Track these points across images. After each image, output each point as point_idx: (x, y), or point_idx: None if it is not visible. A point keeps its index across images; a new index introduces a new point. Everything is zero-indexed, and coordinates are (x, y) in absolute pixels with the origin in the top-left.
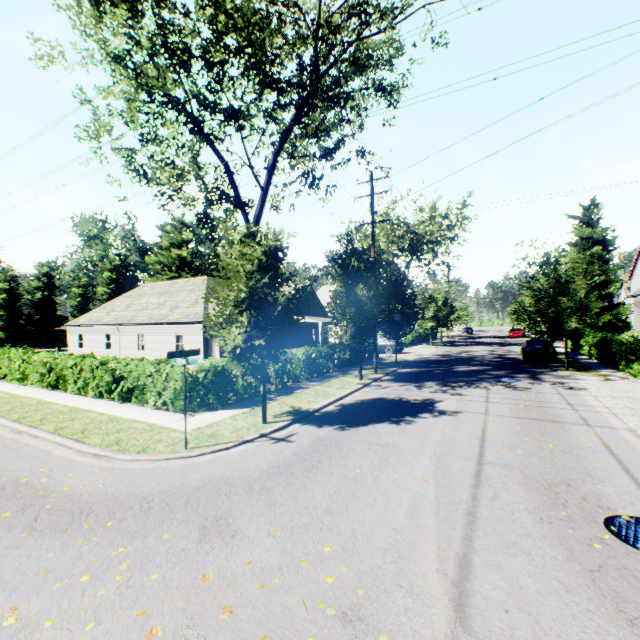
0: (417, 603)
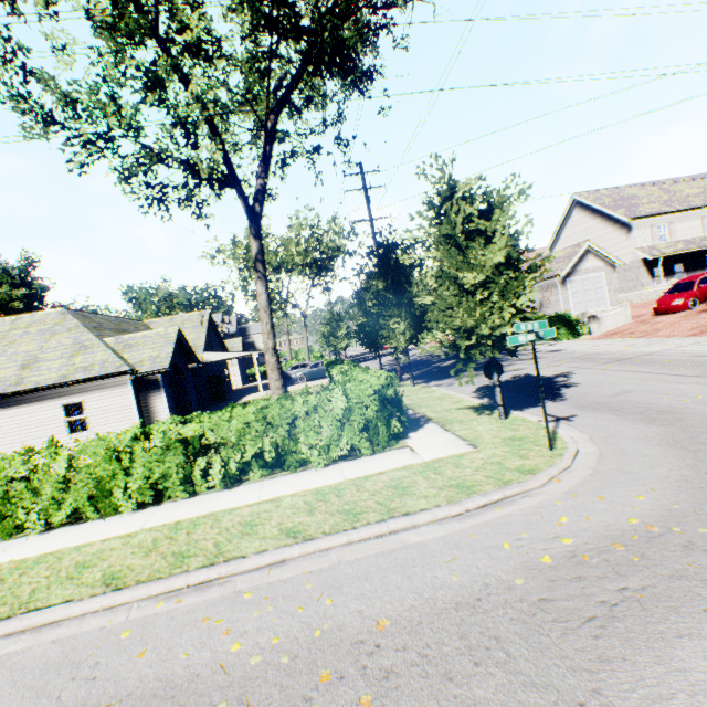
0: None
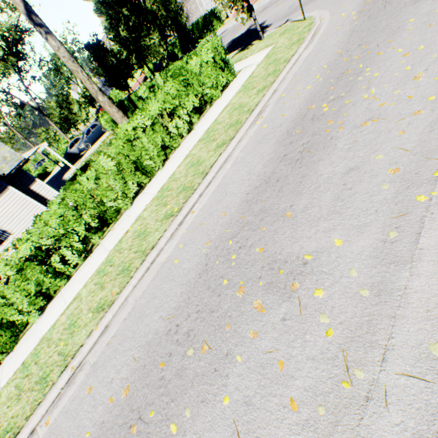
0: None
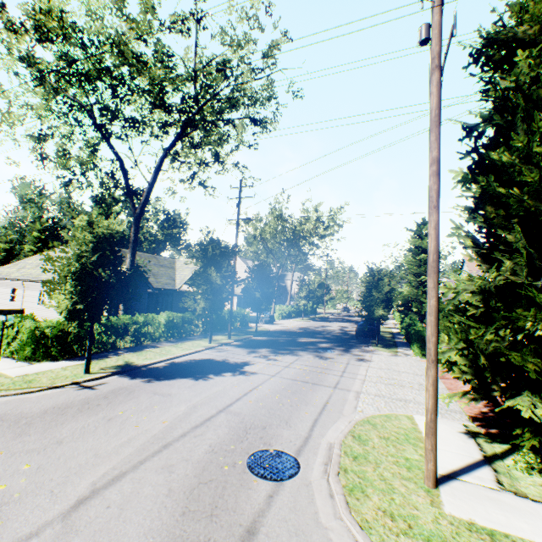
0: (50, 502)
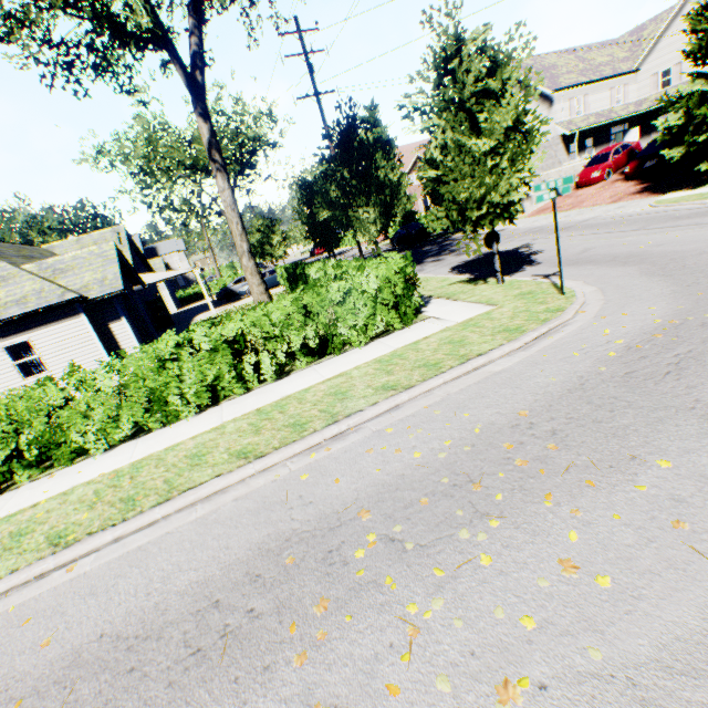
0: None
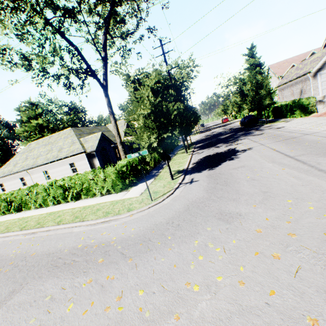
0: None
